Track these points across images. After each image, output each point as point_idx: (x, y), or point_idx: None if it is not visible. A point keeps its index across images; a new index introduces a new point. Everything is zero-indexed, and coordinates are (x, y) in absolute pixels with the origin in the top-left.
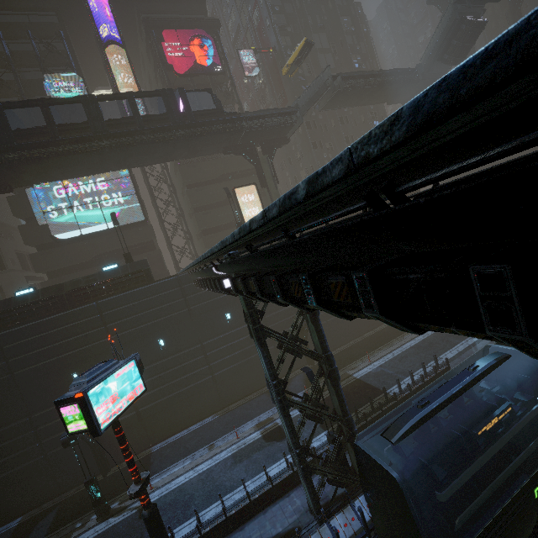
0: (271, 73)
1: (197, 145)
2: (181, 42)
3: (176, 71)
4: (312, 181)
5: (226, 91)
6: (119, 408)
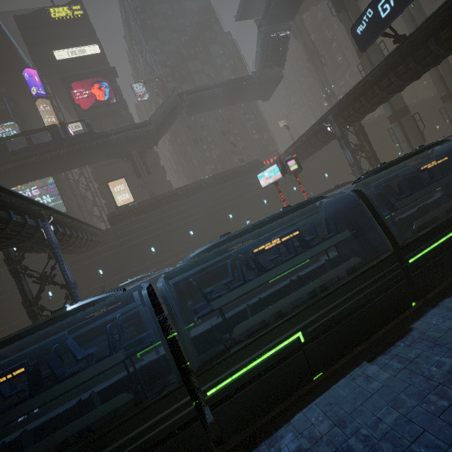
0: (163, 95)
1: (82, 156)
2: (85, 88)
3: (83, 108)
4: None
5: (120, 114)
6: None
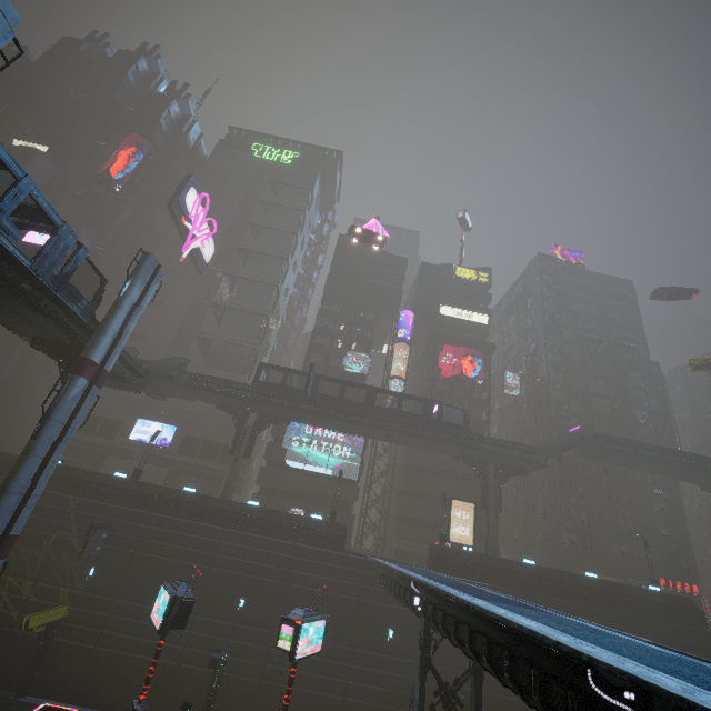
0: (533, 395)
1: (435, 445)
2: (456, 355)
3: (442, 374)
4: (468, 602)
5: (480, 401)
6: (306, 651)
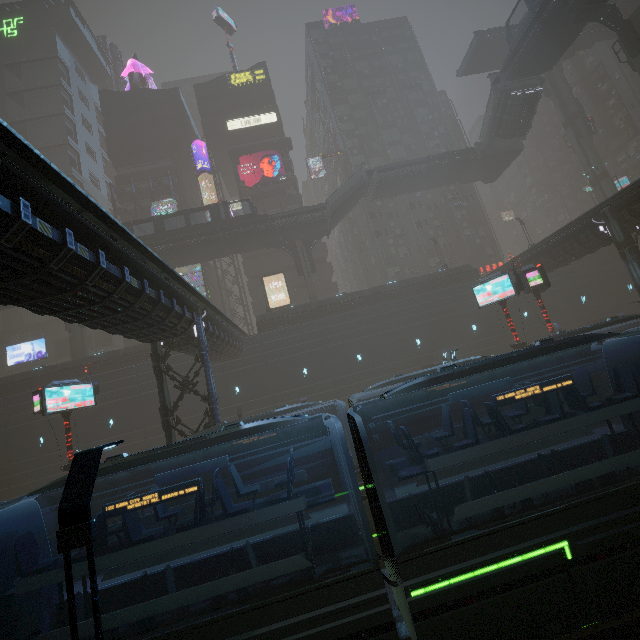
0: (344, 171)
1: (239, 243)
2: (253, 162)
3: (247, 185)
4: None
5: (288, 194)
6: (67, 407)
